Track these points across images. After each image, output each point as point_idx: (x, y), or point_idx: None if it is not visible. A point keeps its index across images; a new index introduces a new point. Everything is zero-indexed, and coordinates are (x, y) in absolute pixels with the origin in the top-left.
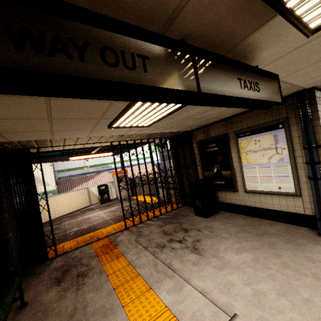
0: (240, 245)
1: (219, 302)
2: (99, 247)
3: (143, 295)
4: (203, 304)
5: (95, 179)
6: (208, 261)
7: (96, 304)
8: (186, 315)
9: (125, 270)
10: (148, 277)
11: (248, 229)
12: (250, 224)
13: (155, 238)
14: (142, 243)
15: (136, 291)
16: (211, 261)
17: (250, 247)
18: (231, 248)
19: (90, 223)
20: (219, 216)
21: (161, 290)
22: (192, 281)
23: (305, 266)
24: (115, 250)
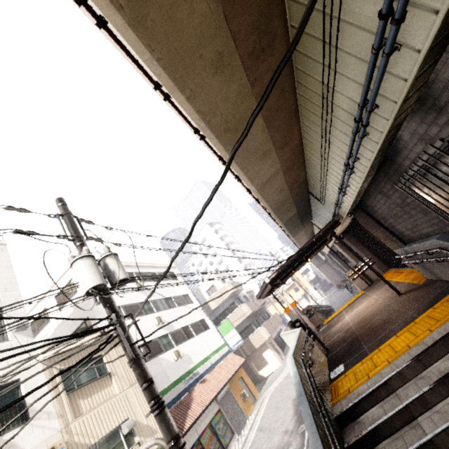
0: None
1: None
2: None
3: None
4: None
5: (195, 400)
6: None
7: None
8: None
9: None
10: None
11: None
12: None
13: None
14: None
15: None
16: None
17: None
18: None
19: (373, 300)
20: None
21: None
22: None
23: None
24: None
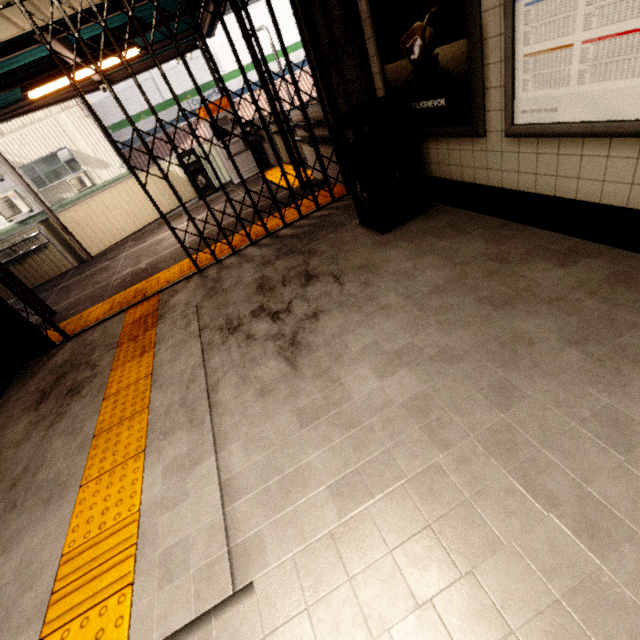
0: (412, 340)
1: (240, 532)
2: (133, 322)
3: (124, 465)
4: (206, 526)
5: (199, 133)
6: (296, 389)
7: (52, 468)
8: (158, 548)
9: (134, 390)
10: (159, 418)
11: (472, 279)
12: (493, 258)
13: (233, 302)
14: (203, 316)
15: (120, 451)
16: (303, 390)
17: (437, 349)
18: (380, 350)
19: (154, 255)
20: (419, 227)
21: (158, 459)
22: (227, 447)
23: (579, 459)
24: (151, 331)
